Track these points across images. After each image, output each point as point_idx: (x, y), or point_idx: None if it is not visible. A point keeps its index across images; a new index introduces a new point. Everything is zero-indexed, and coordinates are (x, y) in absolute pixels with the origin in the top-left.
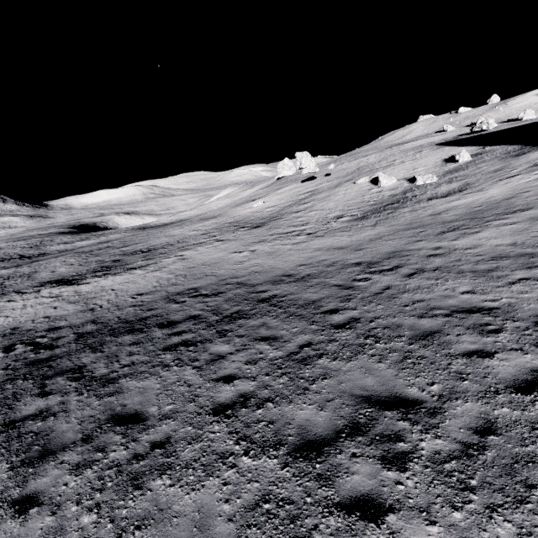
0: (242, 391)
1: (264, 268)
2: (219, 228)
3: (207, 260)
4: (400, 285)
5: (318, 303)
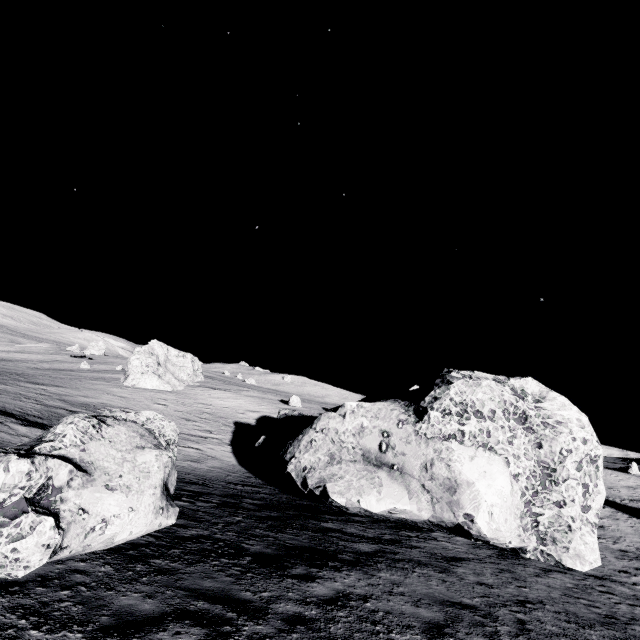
0: None
1: None
2: None
3: None
4: None
5: None
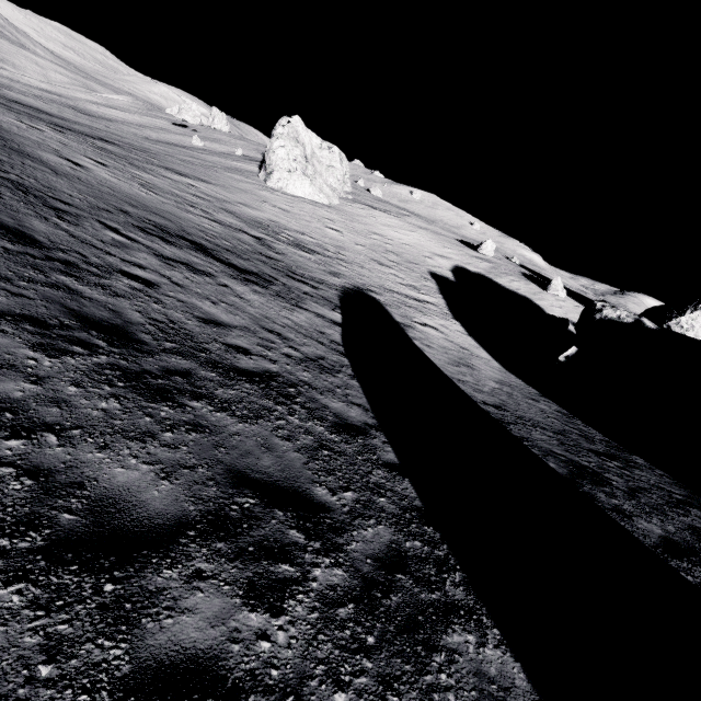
0: (7, 101)
1: (55, 113)
2: (55, 101)
3: (22, 99)
4: (97, 130)
5: (60, 117)
